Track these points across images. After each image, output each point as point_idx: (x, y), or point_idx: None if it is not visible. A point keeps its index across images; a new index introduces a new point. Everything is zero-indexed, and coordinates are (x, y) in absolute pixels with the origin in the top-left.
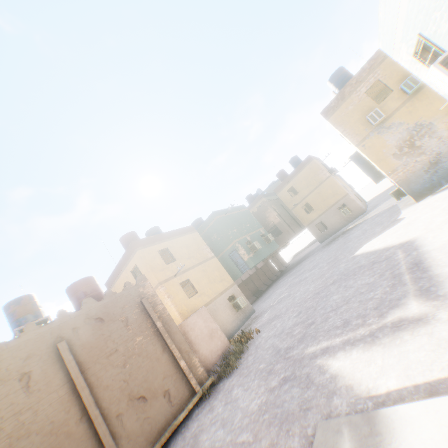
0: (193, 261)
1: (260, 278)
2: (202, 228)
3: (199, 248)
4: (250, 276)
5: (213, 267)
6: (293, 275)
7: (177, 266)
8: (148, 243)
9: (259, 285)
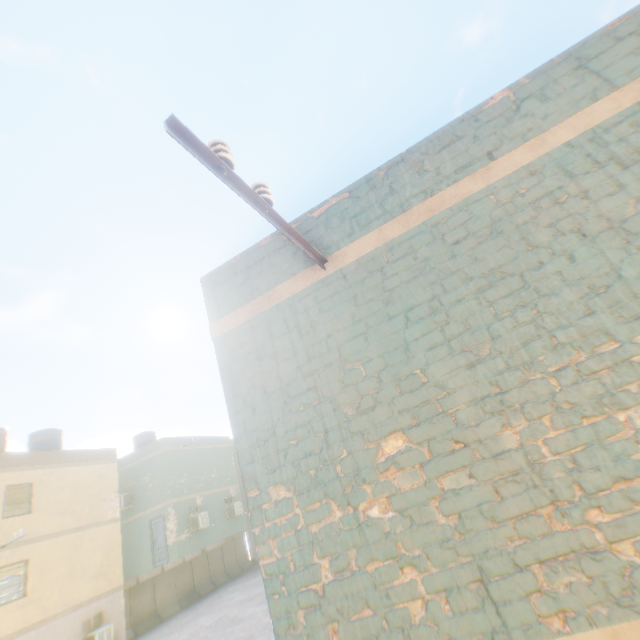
0: (68, 520)
1: (210, 566)
2: (137, 455)
3: (100, 496)
4: (194, 557)
5: (102, 540)
6: (247, 589)
7: (26, 525)
8: (1, 466)
9: (201, 578)
